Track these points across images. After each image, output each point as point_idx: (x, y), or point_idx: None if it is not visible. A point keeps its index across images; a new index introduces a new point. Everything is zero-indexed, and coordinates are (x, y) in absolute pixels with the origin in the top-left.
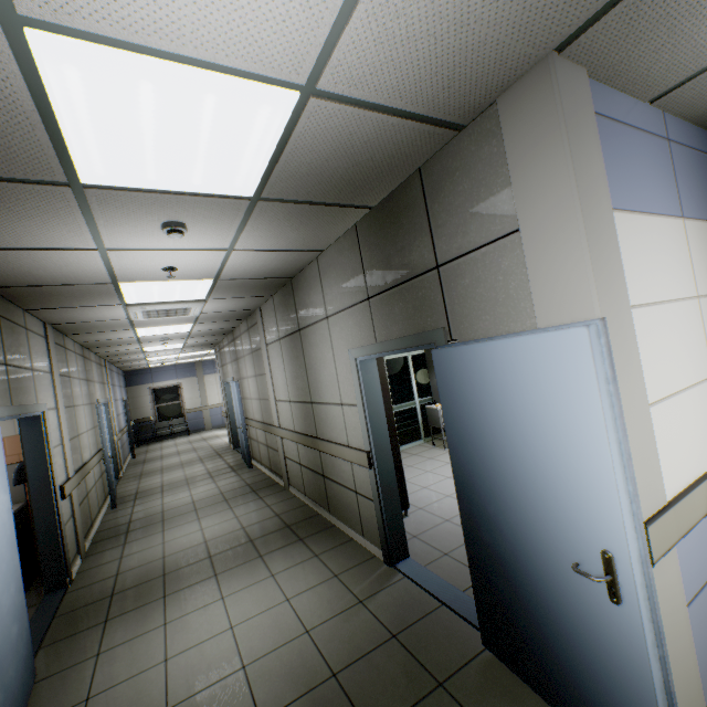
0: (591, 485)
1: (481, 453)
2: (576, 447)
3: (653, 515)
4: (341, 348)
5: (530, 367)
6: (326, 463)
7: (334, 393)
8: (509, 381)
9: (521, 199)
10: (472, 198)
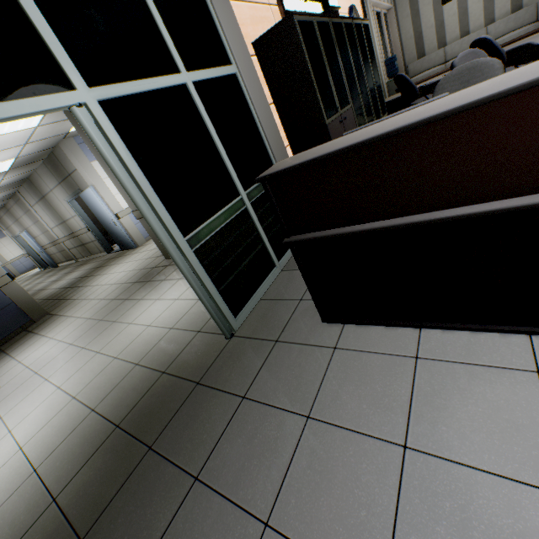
0: (105, 210)
1: (97, 213)
2: (101, 205)
3: (120, 212)
4: (62, 200)
5: (90, 195)
6: (82, 240)
7: (69, 215)
8: (91, 198)
9: (74, 164)
10: (67, 161)
